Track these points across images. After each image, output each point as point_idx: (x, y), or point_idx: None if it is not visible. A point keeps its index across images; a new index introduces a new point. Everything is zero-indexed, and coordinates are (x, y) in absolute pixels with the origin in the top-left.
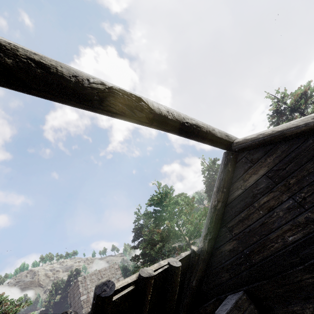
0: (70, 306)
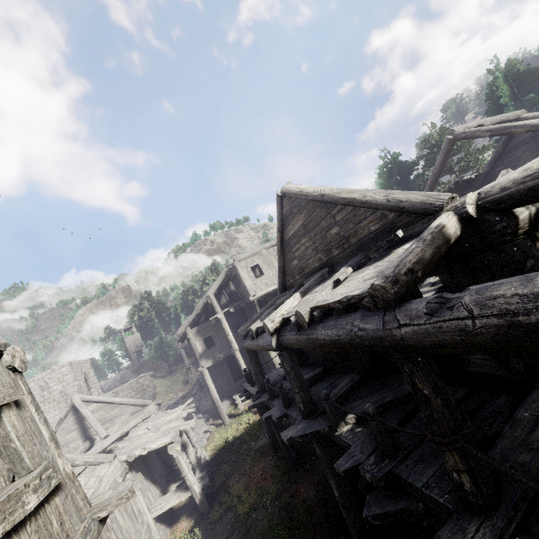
0: None
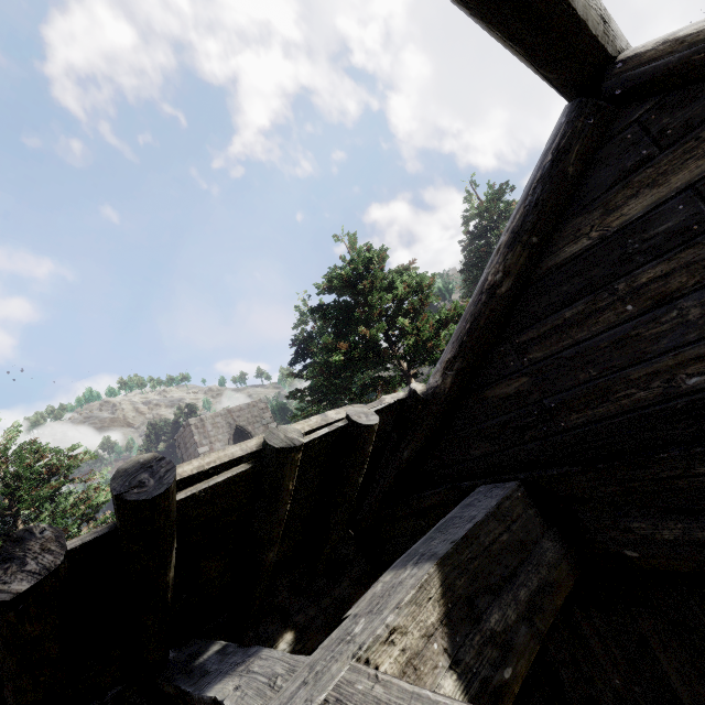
0: (182, 460)
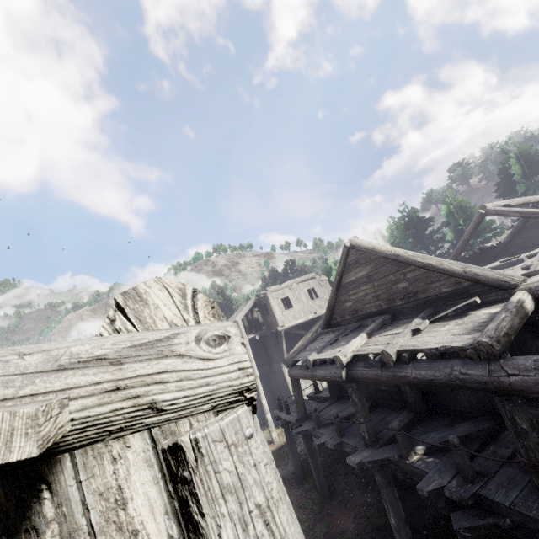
0: None
